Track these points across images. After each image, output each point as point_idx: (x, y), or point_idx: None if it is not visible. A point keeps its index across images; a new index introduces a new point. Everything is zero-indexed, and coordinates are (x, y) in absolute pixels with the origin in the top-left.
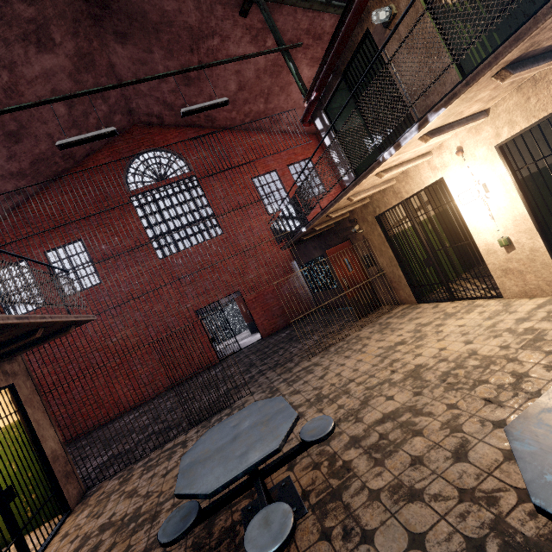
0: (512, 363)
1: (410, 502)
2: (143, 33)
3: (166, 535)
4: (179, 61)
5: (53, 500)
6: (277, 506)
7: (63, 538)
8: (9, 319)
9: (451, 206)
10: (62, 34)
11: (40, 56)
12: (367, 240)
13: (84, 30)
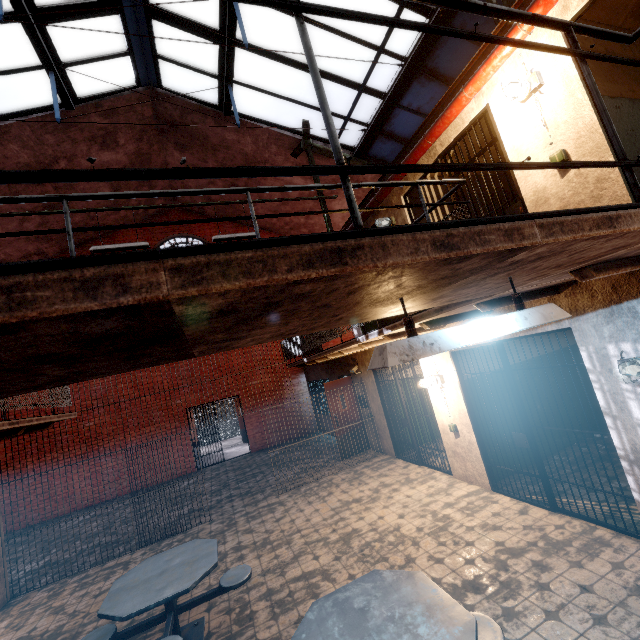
0: (413, 547)
1: None
2: (202, 148)
3: None
4: None
5: None
6: (174, 638)
7: None
8: (4, 425)
9: None
10: (127, 139)
11: (101, 152)
12: (364, 382)
13: (149, 137)
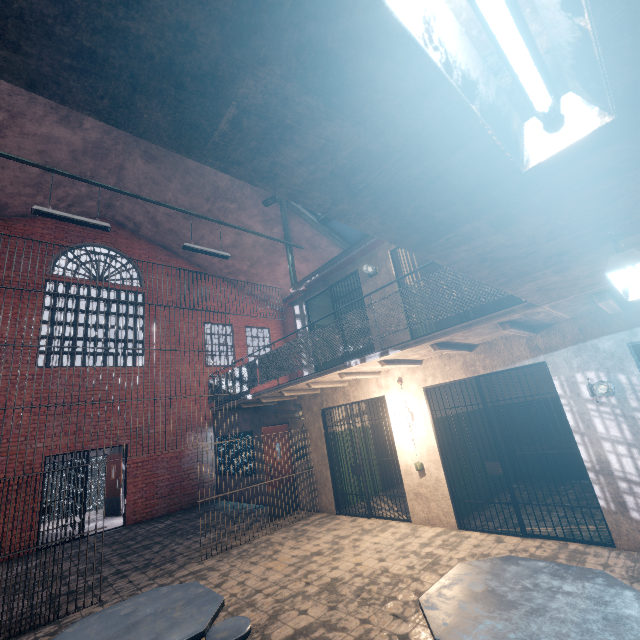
0: (416, 582)
1: None
2: (173, 166)
3: None
4: (191, 200)
5: None
6: None
7: None
8: None
9: (381, 422)
10: (94, 125)
11: (57, 125)
12: (306, 429)
13: (118, 134)
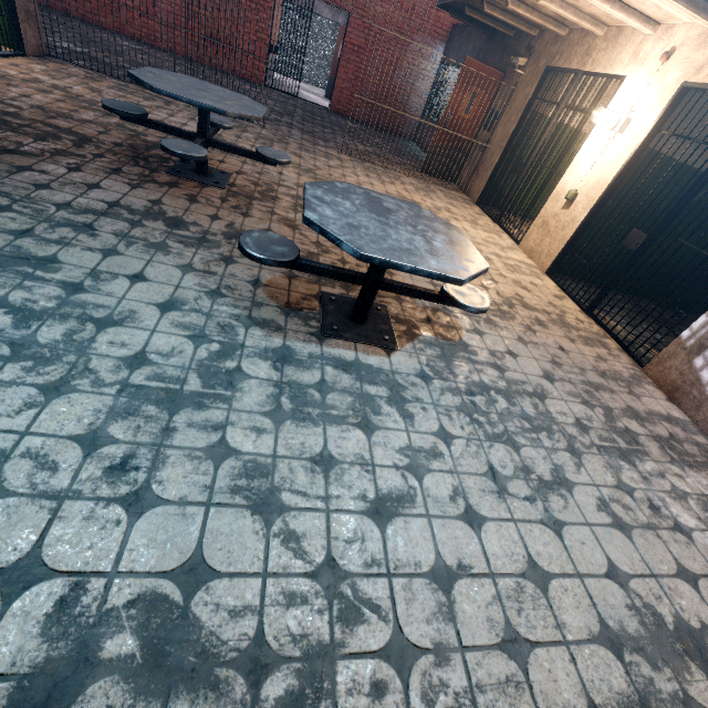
0: None
1: (287, 226)
2: None
3: (109, 103)
4: None
5: (6, 26)
6: (200, 147)
7: (13, 65)
8: None
9: None
10: None
11: None
12: (515, 92)
13: None
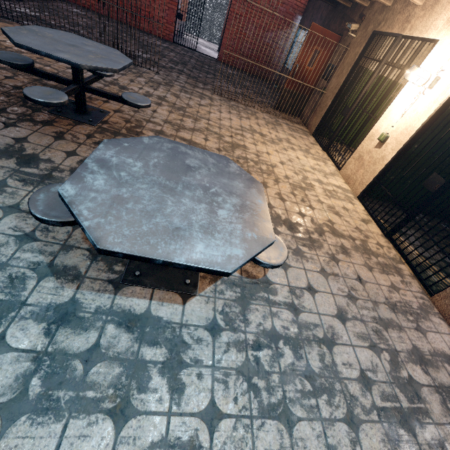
0: (273, 181)
1: None
2: None
3: None
4: None
5: None
6: (62, 94)
7: None
8: None
9: None
10: None
11: None
12: (347, 51)
13: None
